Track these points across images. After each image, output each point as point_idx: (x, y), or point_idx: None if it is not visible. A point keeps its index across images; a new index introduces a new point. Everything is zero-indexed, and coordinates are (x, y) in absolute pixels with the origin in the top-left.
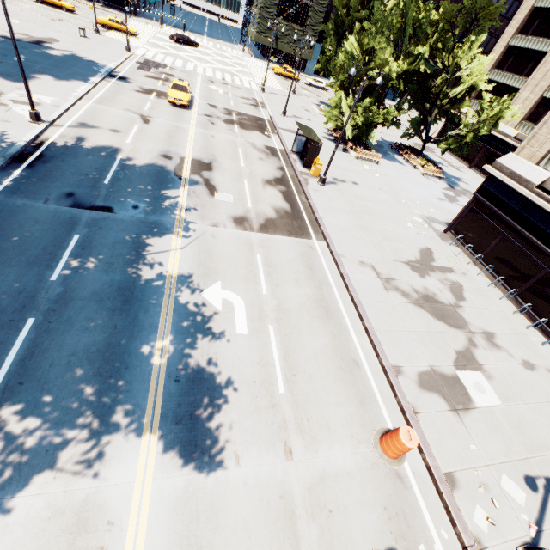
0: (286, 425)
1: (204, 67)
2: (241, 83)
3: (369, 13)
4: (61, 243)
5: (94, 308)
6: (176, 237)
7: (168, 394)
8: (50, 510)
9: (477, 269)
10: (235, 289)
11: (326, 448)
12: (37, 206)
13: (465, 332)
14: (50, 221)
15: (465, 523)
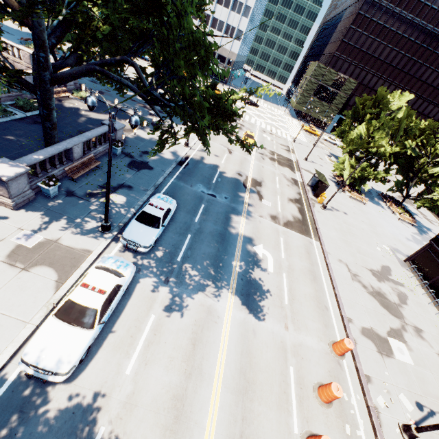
0: (287, 317)
1: (260, 121)
2: (281, 134)
3: (378, 110)
4: (197, 207)
5: (211, 238)
6: (243, 217)
7: (238, 283)
8: (200, 302)
9: (423, 291)
10: (268, 250)
11: (304, 334)
12: (188, 188)
13: (400, 321)
14: (193, 195)
15: (371, 397)
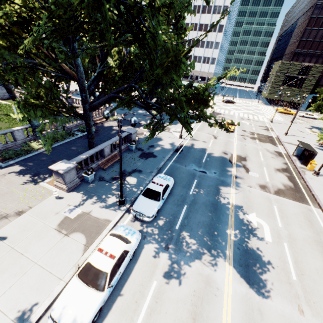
0: (298, 297)
1: (238, 112)
2: (258, 119)
3: None
4: (191, 182)
5: (204, 208)
6: (232, 188)
7: (234, 252)
8: (197, 271)
9: None
10: (262, 218)
11: None
12: (183, 167)
13: None
14: (187, 173)
15: None
